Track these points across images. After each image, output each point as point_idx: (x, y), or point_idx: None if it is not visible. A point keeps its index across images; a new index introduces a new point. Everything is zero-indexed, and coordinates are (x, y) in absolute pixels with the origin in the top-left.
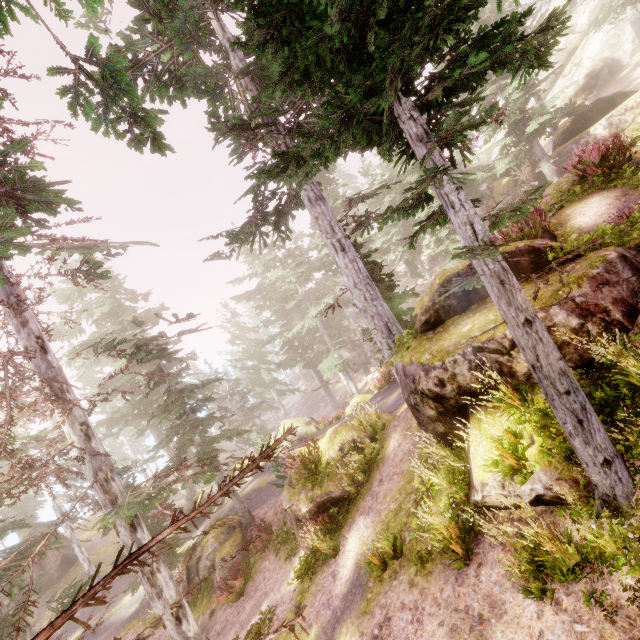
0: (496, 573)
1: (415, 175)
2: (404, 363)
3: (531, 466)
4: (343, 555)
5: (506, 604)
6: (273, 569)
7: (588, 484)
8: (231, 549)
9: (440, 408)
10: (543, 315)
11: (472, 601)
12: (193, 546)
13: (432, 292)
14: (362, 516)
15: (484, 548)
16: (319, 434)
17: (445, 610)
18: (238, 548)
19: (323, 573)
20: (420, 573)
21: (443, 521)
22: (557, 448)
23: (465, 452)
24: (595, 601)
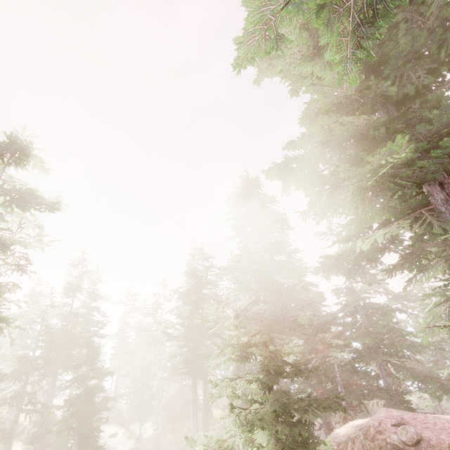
0: None
1: None
2: None
3: None
4: None
5: None
6: None
7: None
8: None
9: None
10: None
11: None
12: None
13: None
14: None
15: None
16: None
17: None
18: None
19: None
20: None
21: None
22: None
23: None
24: None
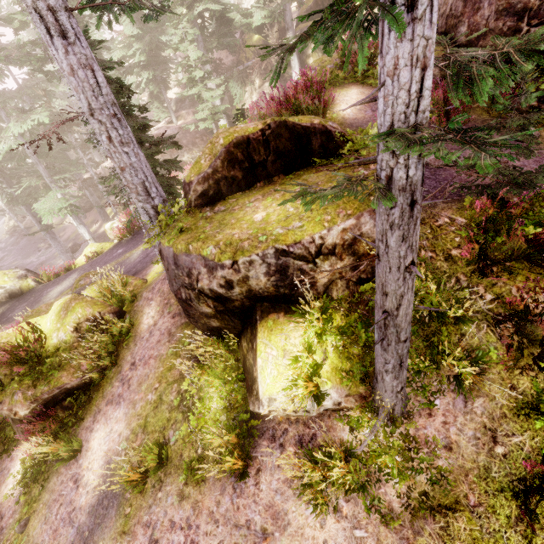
0: (277, 480)
1: None
2: (176, 250)
3: (323, 383)
4: (87, 454)
5: (290, 514)
6: None
7: (369, 396)
8: None
9: (220, 307)
10: (354, 222)
11: (254, 514)
12: None
13: (214, 155)
14: (111, 406)
15: (263, 452)
16: (41, 290)
17: (225, 527)
18: None
19: (60, 477)
20: (192, 483)
21: (226, 442)
22: (354, 370)
23: (241, 348)
24: (375, 510)
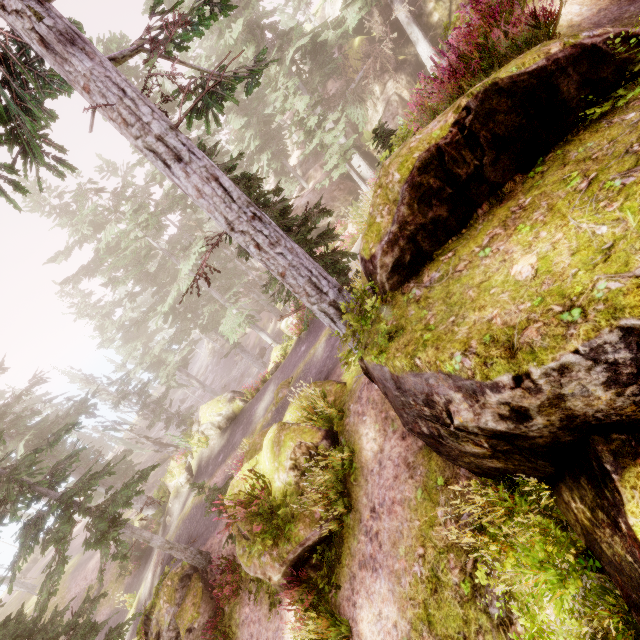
0: None
1: (251, 47)
2: (394, 370)
3: None
4: None
5: None
6: (258, 620)
7: None
8: (195, 611)
9: (502, 446)
10: None
11: None
12: (145, 618)
13: (393, 202)
14: (366, 571)
15: None
16: (249, 409)
17: None
18: (203, 604)
19: None
20: None
21: None
22: None
23: (563, 505)
24: None
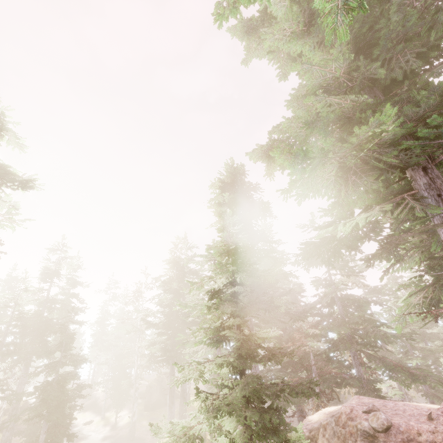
0: None
1: None
2: None
3: None
4: None
5: None
6: None
7: None
8: None
9: None
10: None
11: None
12: None
13: None
14: None
15: None
16: None
17: None
18: None
19: None
20: None
21: None
22: None
23: None
24: None
